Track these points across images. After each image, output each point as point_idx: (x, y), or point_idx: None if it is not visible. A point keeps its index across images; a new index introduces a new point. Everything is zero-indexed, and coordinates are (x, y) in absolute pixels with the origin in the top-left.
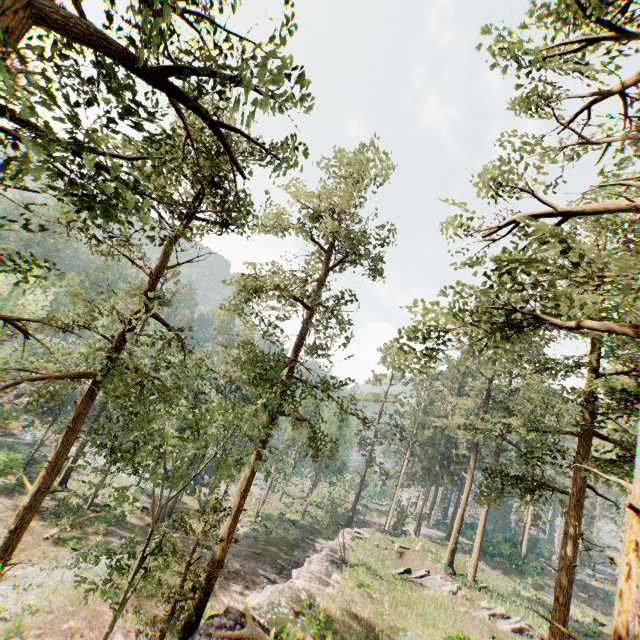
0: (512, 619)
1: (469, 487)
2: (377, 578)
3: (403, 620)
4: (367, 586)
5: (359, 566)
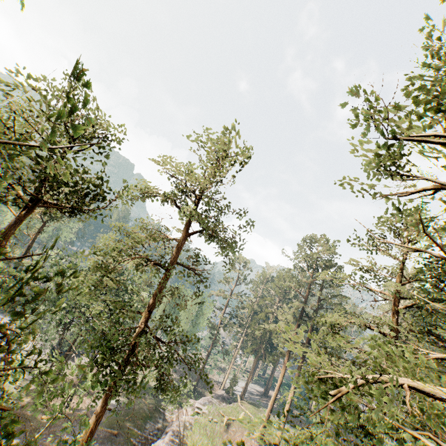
0: None
1: (282, 378)
2: None
3: None
4: None
5: None
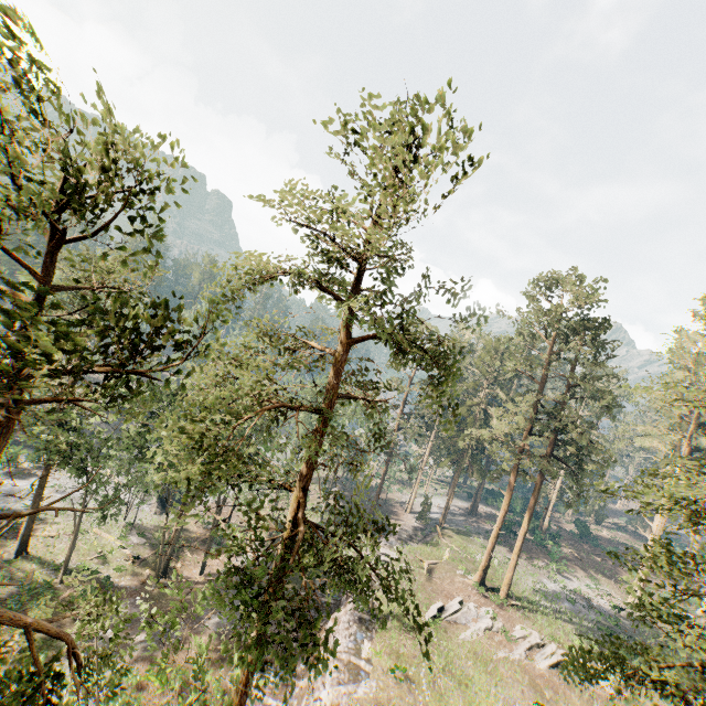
0: (548, 651)
1: (507, 506)
2: (410, 634)
3: (444, 705)
4: (403, 669)
5: (390, 620)
